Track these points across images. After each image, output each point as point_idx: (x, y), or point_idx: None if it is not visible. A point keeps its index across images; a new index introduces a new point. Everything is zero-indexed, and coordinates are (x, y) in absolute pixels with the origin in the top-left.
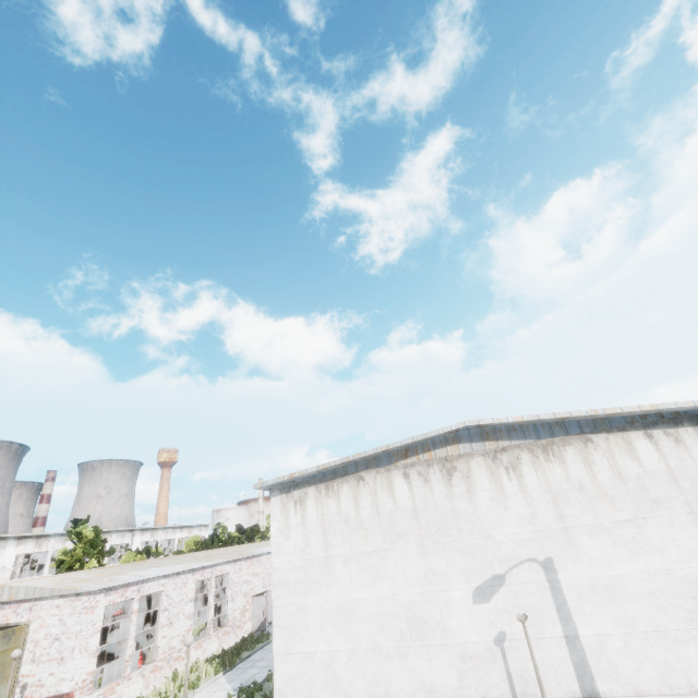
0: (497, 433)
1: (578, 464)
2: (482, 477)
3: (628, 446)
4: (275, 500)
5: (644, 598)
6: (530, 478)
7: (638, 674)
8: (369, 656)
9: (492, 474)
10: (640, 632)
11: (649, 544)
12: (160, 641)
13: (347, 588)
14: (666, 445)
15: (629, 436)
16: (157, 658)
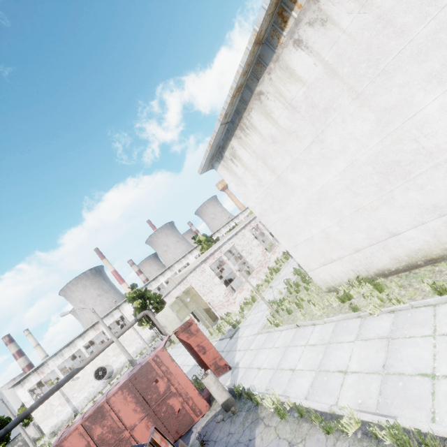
0: None
1: None
2: None
3: None
4: (219, 170)
5: None
6: None
7: None
8: (355, 217)
9: None
10: None
11: None
12: (251, 262)
13: (307, 186)
14: None
15: None
16: (255, 268)
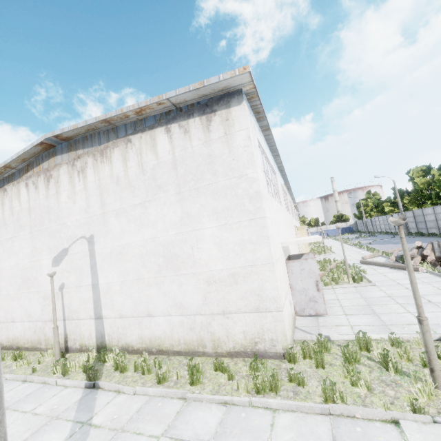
0: (77, 144)
1: (119, 162)
2: (65, 180)
3: (153, 142)
4: None
5: (136, 258)
6: (90, 178)
7: (123, 305)
8: (5, 298)
9: (70, 178)
10: (130, 280)
11: (148, 221)
12: None
13: None
14: (177, 137)
15: (155, 133)
16: None
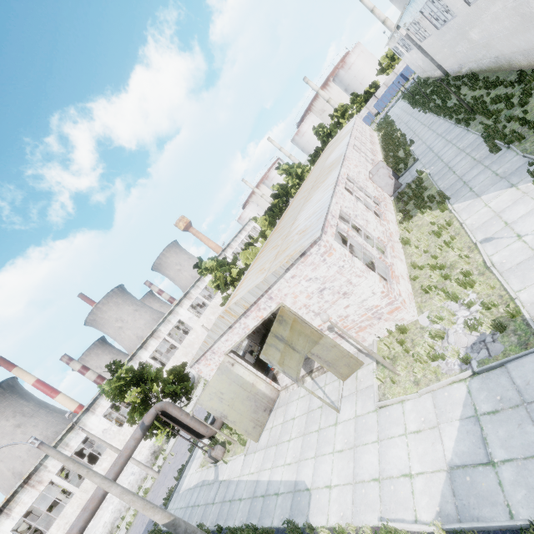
0: None
1: None
2: None
3: None
4: None
5: None
6: None
7: None
8: None
9: None
10: None
11: None
12: (376, 234)
13: None
14: None
15: None
16: (385, 243)
